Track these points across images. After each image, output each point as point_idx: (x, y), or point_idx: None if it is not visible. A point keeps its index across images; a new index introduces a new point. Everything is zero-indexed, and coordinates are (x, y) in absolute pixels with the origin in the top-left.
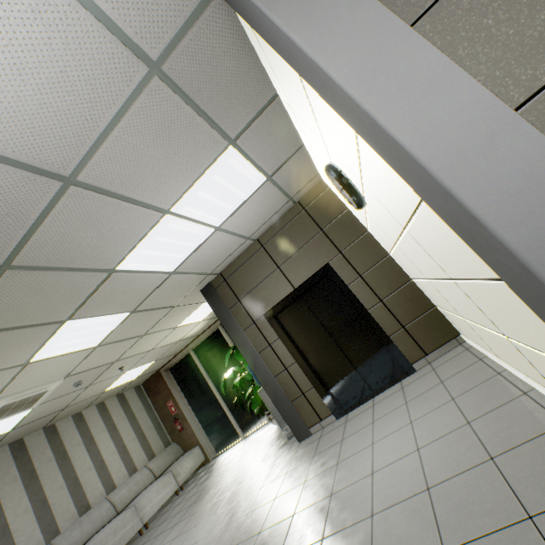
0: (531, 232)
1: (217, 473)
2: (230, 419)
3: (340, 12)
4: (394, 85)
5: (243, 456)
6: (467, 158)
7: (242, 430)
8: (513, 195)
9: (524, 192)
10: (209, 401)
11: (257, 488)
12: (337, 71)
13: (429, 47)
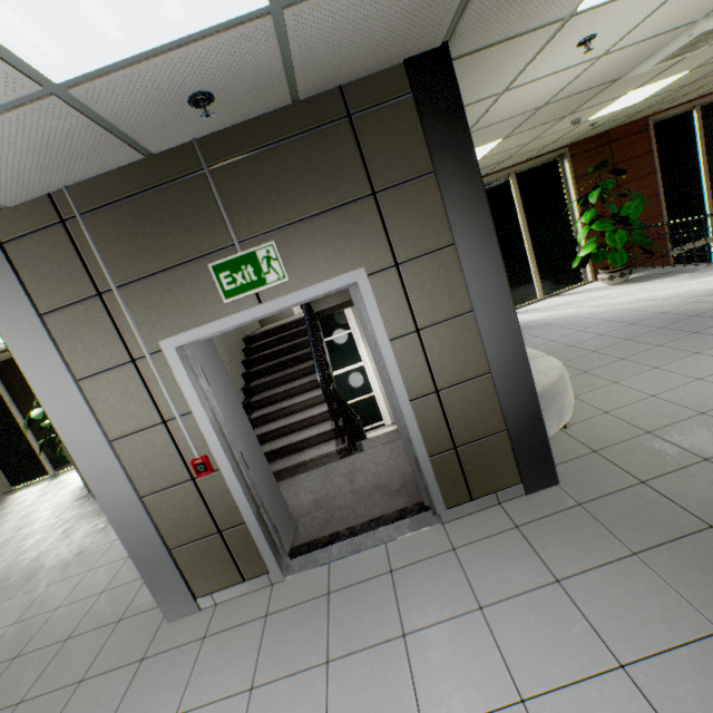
0: (103, 492)
1: (1, 513)
2: (38, 454)
3: (42, 354)
4: (63, 408)
5: (40, 499)
6: (87, 455)
7: (54, 467)
8: (100, 476)
9: (105, 476)
10: (9, 430)
11: (31, 539)
12: (34, 385)
13: (82, 398)
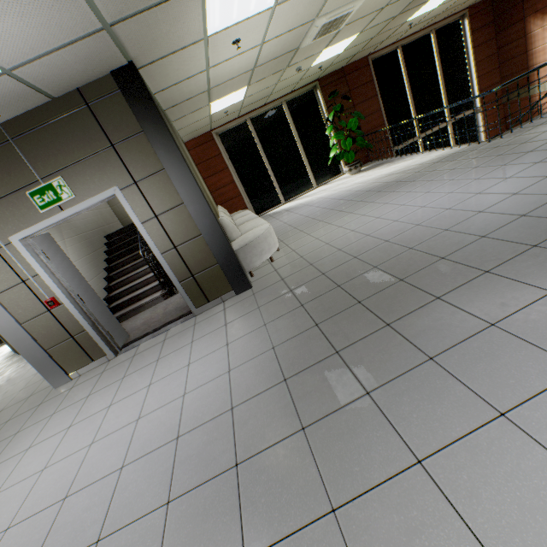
0: None
1: None
2: None
3: None
4: None
5: None
6: None
7: None
8: None
9: None
10: None
11: None
12: None
13: None
